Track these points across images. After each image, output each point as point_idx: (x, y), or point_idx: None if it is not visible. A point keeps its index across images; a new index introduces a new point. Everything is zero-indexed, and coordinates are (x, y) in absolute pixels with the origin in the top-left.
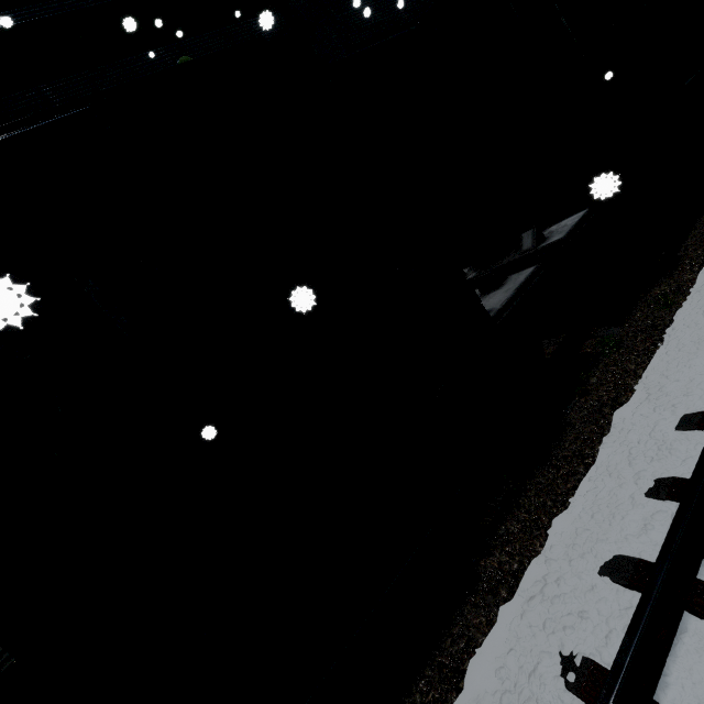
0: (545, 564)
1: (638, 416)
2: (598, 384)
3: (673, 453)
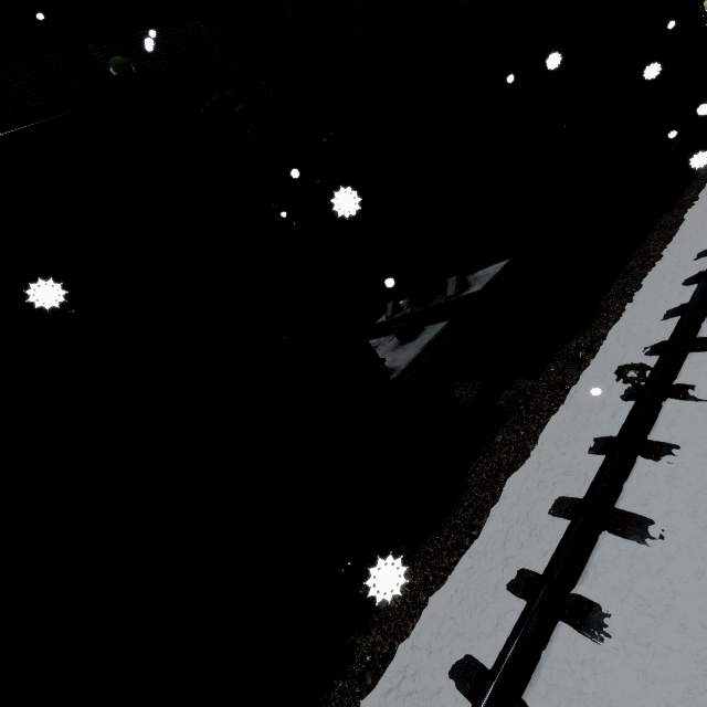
0: (411, 651)
1: (525, 489)
2: (502, 444)
3: (540, 542)
